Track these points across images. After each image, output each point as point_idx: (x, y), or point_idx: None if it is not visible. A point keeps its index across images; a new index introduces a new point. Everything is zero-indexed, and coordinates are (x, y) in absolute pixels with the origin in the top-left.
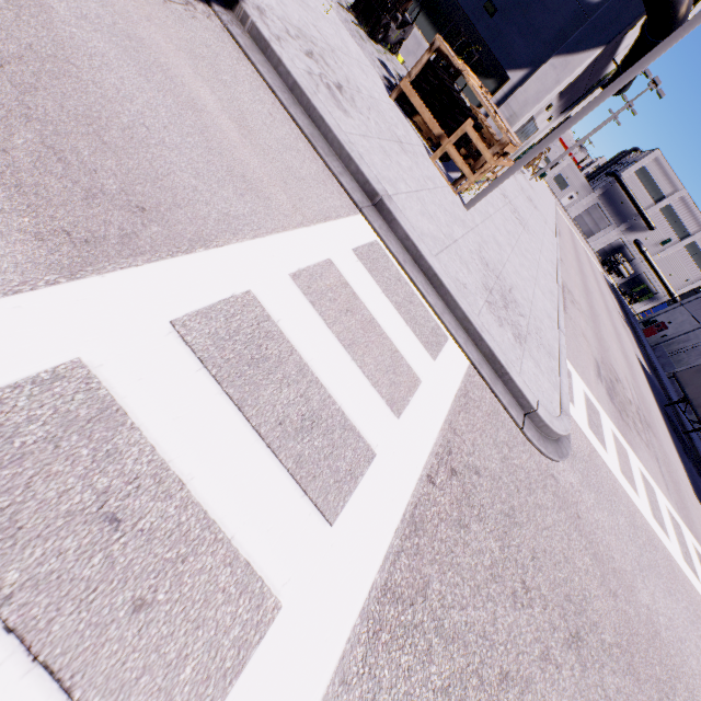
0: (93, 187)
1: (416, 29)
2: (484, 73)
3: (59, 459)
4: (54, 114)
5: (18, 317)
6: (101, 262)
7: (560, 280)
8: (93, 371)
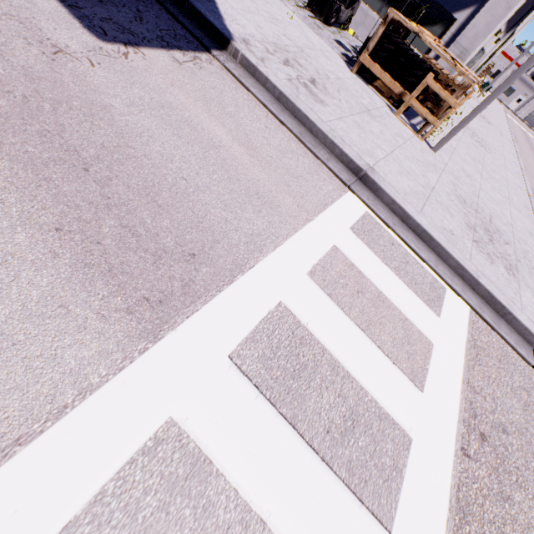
0: (158, 249)
1: (362, 2)
2: (430, 22)
3: (170, 525)
4: (124, 196)
5: (125, 392)
6: (172, 317)
7: (530, 190)
8: (182, 427)
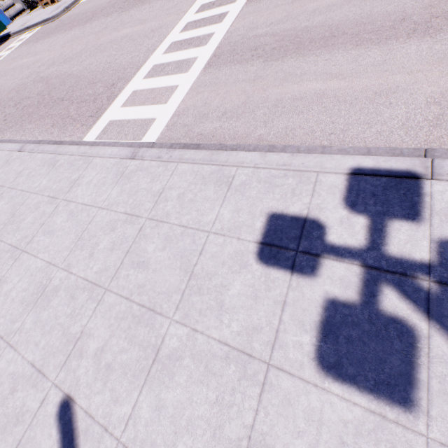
0: None
1: None
2: None
3: None
4: None
5: None
6: None
7: None
8: None
